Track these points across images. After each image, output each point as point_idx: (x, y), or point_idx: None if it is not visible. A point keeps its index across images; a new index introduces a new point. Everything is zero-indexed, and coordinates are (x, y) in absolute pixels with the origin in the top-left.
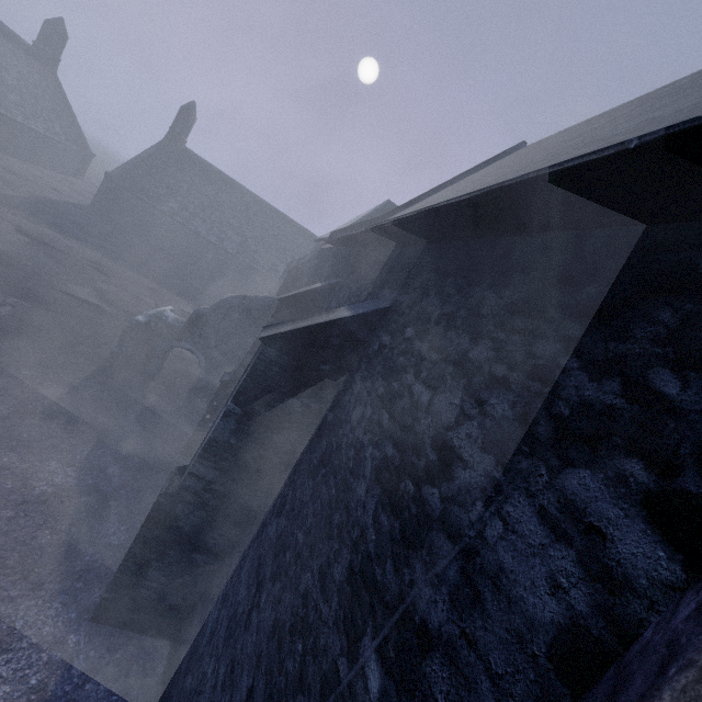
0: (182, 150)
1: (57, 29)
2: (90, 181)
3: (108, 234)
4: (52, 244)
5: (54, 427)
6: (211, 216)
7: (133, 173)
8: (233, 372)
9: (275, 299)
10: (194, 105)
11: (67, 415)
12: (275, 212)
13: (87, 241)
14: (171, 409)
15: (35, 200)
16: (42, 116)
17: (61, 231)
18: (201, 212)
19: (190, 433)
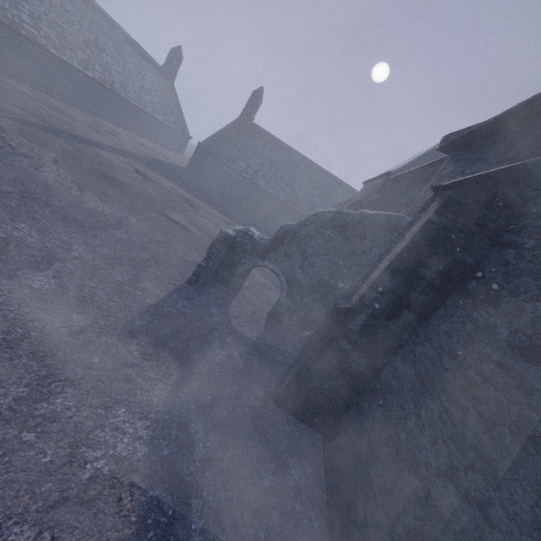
0: (250, 125)
1: (177, 53)
2: (187, 157)
3: (196, 184)
4: (159, 183)
5: (132, 349)
6: (268, 172)
7: (216, 143)
8: (358, 297)
9: (375, 215)
10: (262, 90)
11: (149, 333)
12: (318, 168)
13: (182, 186)
14: (254, 335)
15: (152, 159)
16: (162, 111)
17: (166, 178)
18: (261, 169)
19: (276, 370)
